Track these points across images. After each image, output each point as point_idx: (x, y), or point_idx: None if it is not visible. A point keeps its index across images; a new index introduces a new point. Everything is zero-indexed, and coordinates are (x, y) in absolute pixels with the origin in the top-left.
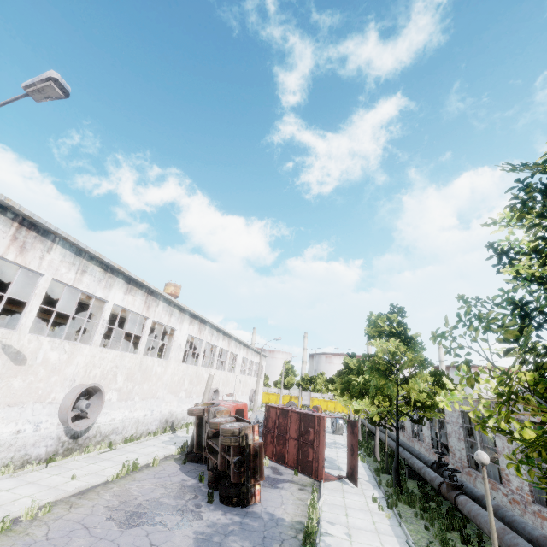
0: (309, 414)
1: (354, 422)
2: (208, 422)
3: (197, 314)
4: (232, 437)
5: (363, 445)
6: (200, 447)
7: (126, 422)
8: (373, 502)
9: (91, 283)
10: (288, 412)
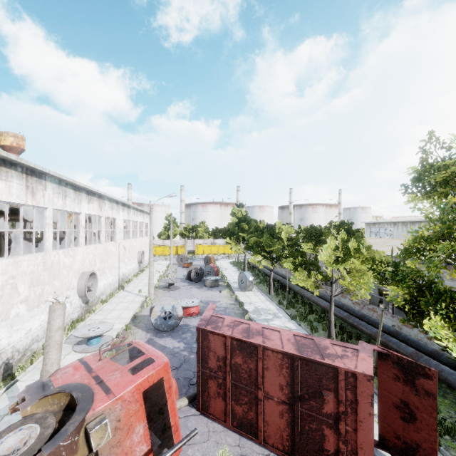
0: (321, 362)
1: (416, 366)
2: None
3: (6, 157)
4: None
5: (288, 307)
6: None
7: None
8: None
9: None
10: (257, 349)
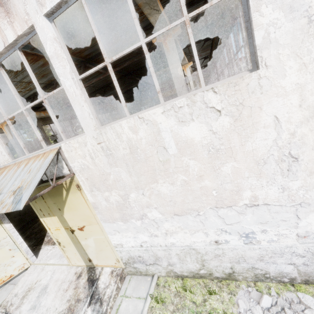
0: None
1: None
2: None
3: None
4: None
5: None
6: None
7: None
8: None
9: None
10: None
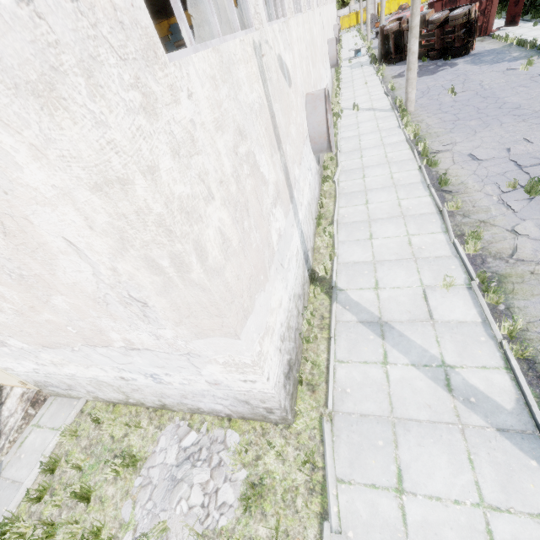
0: None
1: None
2: None
3: None
4: (462, 18)
5: None
6: (397, 53)
7: None
8: (534, 26)
9: None
10: None
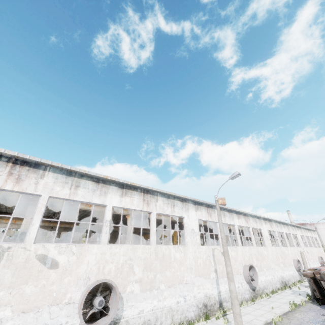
0: None
1: None
2: (322, 280)
3: (266, 218)
4: None
5: None
6: (323, 295)
7: (266, 282)
8: None
9: (228, 219)
10: None
